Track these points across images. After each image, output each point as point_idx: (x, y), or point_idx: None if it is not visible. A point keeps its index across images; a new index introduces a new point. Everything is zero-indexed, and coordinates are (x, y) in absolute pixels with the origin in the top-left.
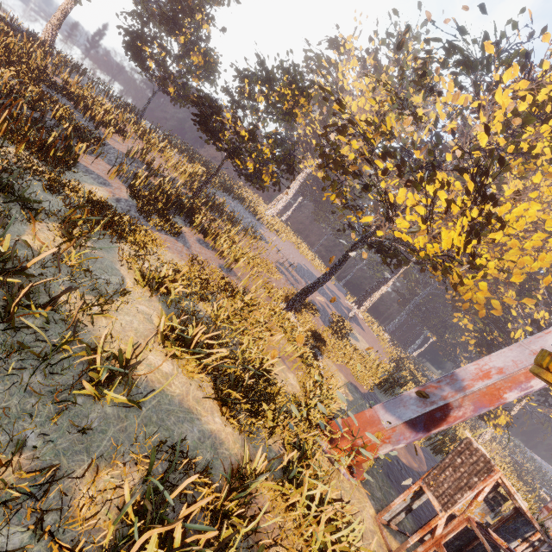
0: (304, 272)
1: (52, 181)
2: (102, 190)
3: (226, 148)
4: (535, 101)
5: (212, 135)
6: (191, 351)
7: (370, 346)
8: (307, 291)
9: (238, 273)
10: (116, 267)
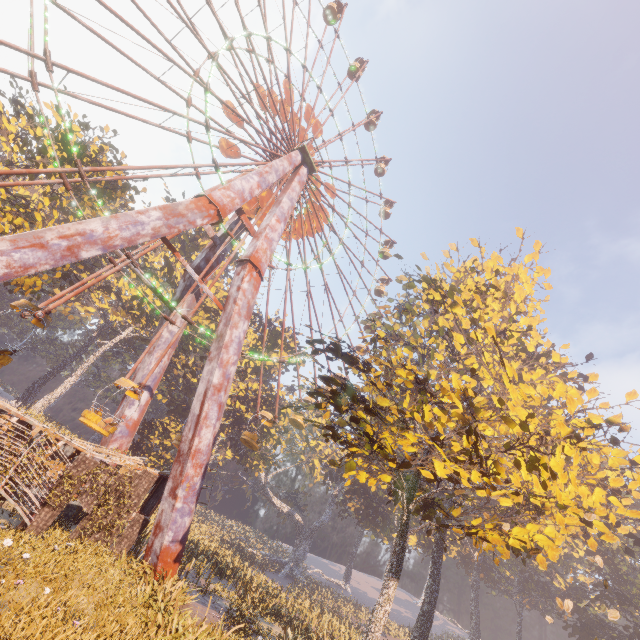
0: None
1: None
2: None
3: None
4: (36, 135)
5: None
6: None
7: None
8: None
9: None
10: None
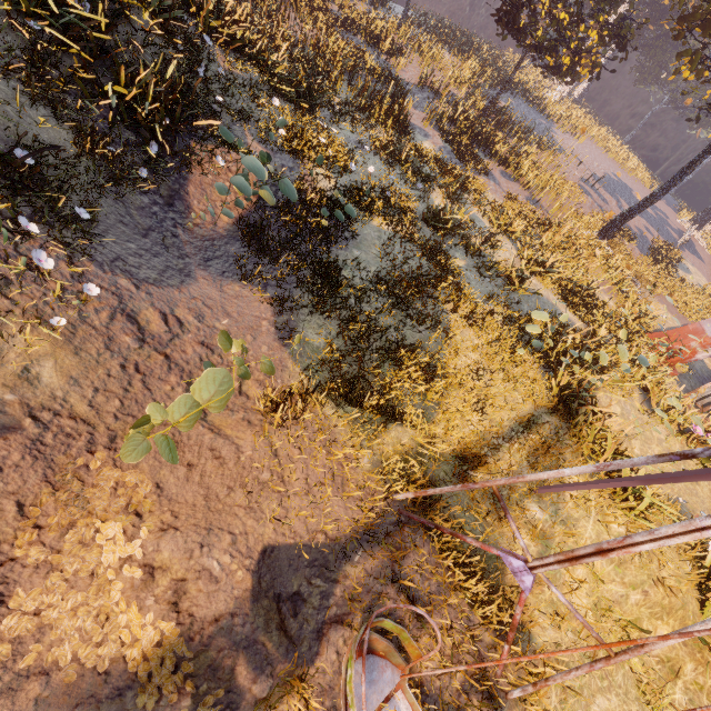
0: (613, 185)
1: (418, 152)
2: (429, 144)
3: (536, 46)
4: None
5: (516, 31)
6: (547, 271)
7: (708, 280)
8: (628, 215)
9: (543, 204)
10: (476, 216)
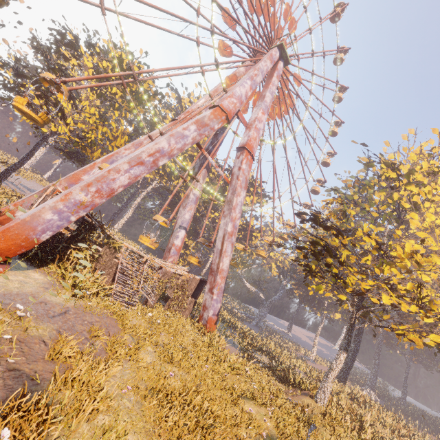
0: None
1: None
2: None
3: None
4: (103, 67)
5: None
6: None
7: None
8: (3, 173)
9: None
10: None
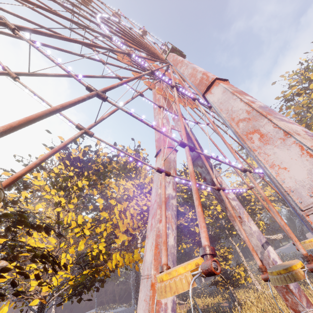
0: None
1: None
2: None
3: None
4: (56, 173)
5: None
6: None
7: None
8: None
9: None
10: None
